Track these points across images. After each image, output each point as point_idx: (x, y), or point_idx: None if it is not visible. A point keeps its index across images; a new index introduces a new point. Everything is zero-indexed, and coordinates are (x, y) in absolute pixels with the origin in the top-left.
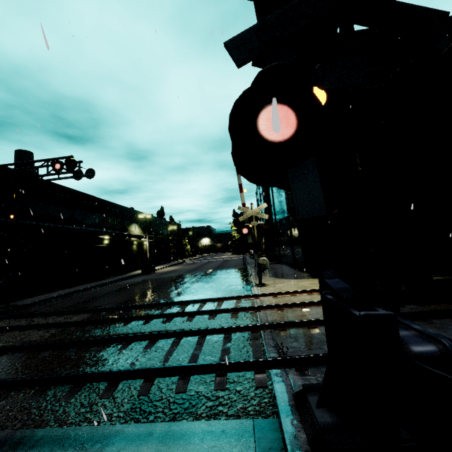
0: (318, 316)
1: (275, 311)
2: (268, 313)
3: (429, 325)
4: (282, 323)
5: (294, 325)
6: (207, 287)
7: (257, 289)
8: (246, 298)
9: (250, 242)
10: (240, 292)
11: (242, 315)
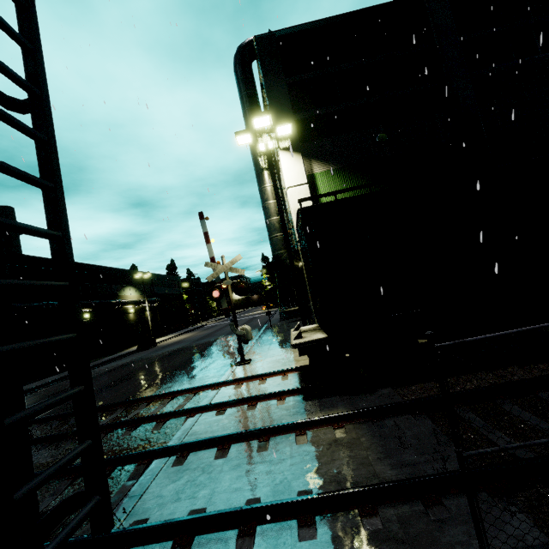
0: (254, 421)
1: (213, 413)
2: (200, 419)
3: (374, 432)
4: (184, 444)
5: (200, 446)
6: (190, 367)
7: (233, 370)
8: (202, 389)
9: (225, 308)
10: (218, 374)
11: (169, 424)
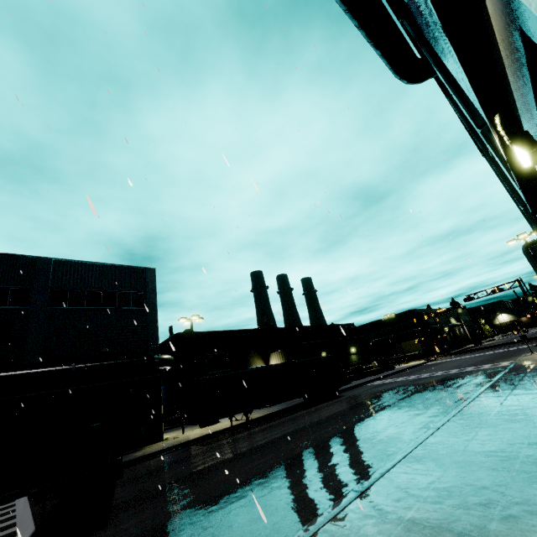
0: None
1: None
2: None
3: None
4: None
5: None
6: None
7: None
8: None
9: None
10: None
11: None
